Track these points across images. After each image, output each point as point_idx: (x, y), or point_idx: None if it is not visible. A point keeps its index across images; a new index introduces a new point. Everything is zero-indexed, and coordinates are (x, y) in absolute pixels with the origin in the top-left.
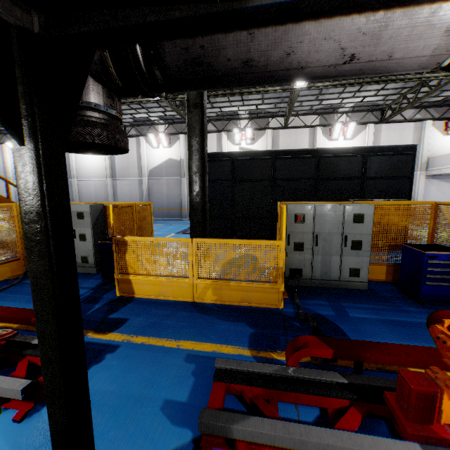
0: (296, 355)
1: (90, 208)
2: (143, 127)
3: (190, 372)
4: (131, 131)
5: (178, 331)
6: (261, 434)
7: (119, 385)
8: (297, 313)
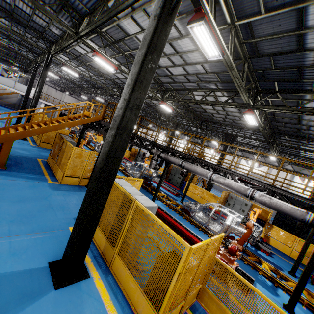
0: None
1: (251, 204)
2: (246, 153)
3: (300, 271)
4: (239, 153)
5: (290, 261)
6: None
7: (282, 262)
8: None
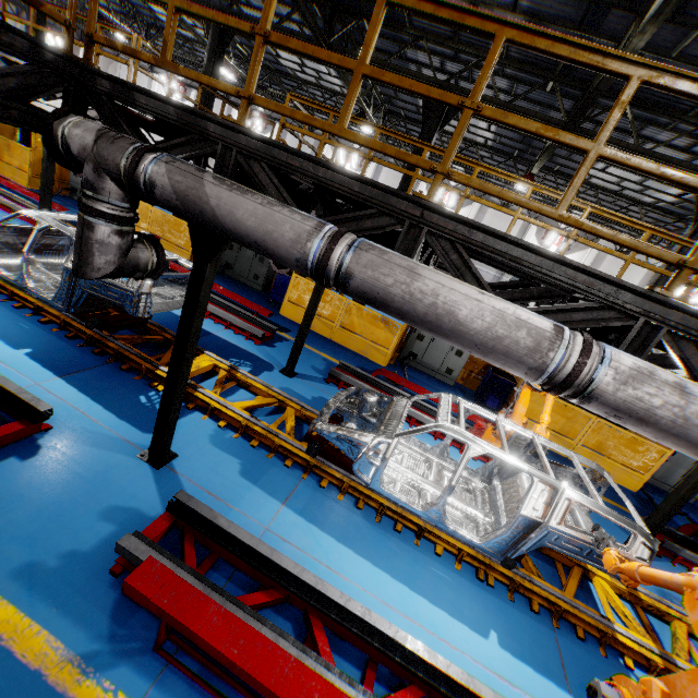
0: (693, 533)
1: None
2: None
3: None
4: None
5: None
6: (693, 558)
7: None
8: (649, 501)
